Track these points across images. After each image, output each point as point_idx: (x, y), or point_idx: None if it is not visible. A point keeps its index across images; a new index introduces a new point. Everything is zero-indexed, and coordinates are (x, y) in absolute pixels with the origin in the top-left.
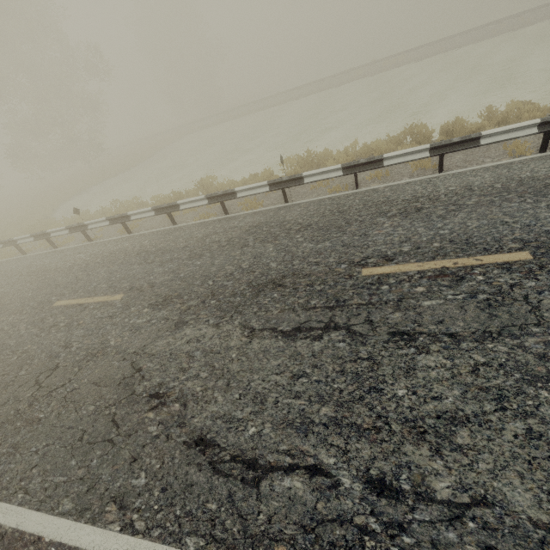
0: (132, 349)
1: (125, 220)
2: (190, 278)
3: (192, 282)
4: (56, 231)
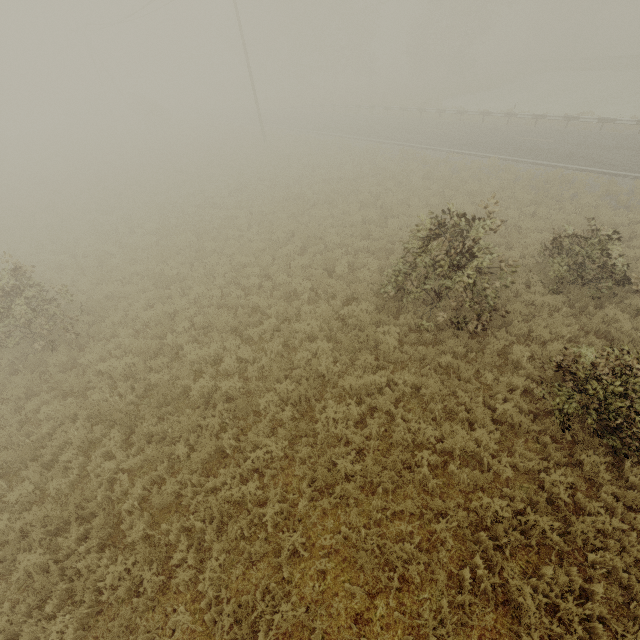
0: (568, 150)
1: (542, 118)
2: (586, 142)
3: (588, 143)
4: (496, 113)
